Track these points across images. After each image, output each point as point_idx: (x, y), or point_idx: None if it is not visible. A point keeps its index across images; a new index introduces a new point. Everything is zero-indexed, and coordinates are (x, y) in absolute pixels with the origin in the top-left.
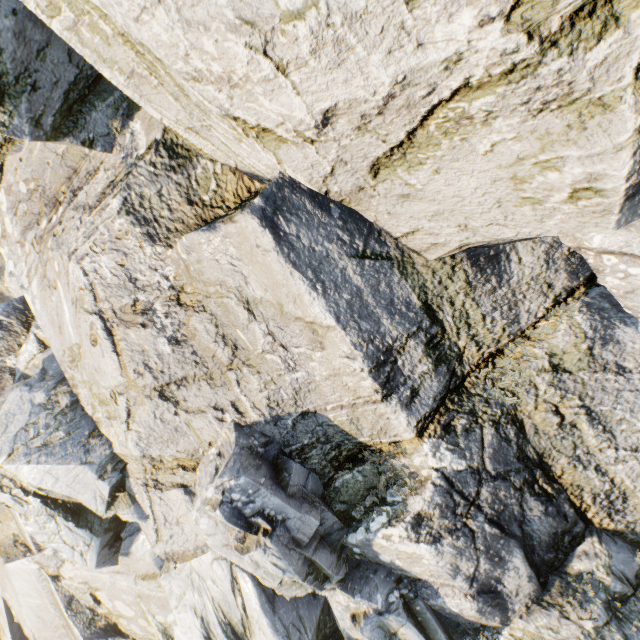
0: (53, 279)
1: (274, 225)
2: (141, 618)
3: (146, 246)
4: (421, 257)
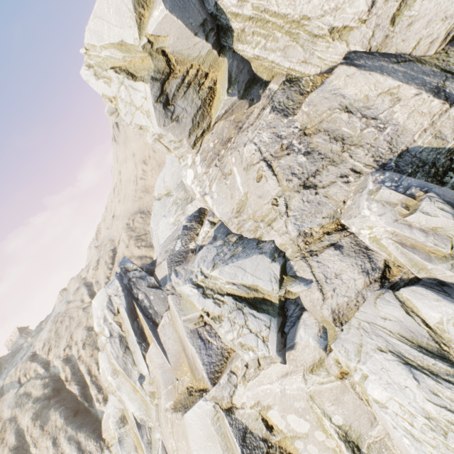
0: (229, 170)
1: (353, 64)
2: (317, 430)
3: (283, 120)
4: (426, 57)
